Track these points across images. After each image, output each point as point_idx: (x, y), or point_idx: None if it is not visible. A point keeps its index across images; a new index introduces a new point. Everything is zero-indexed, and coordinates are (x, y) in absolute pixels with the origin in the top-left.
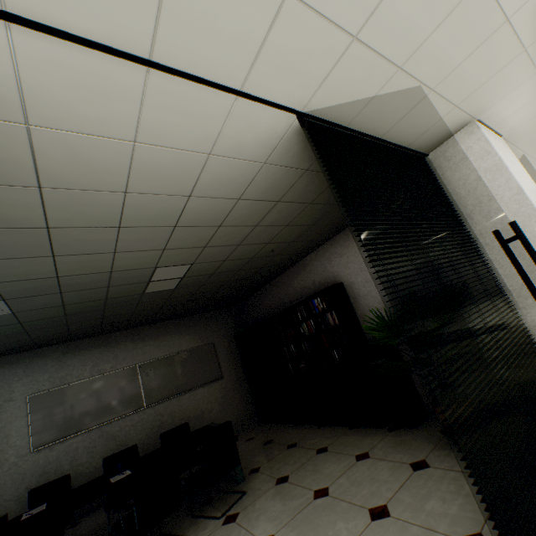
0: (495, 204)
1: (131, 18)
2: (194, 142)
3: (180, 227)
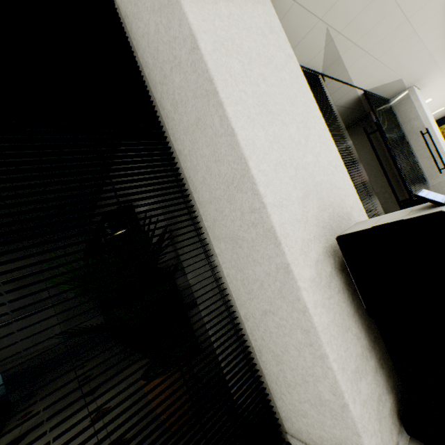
0: (177, 77)
1: None
2: None
3: None
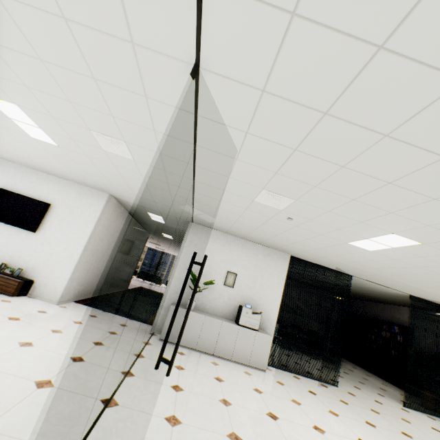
0: None
1: (382, 284)
2: (380, 287)
3: (361, 287)
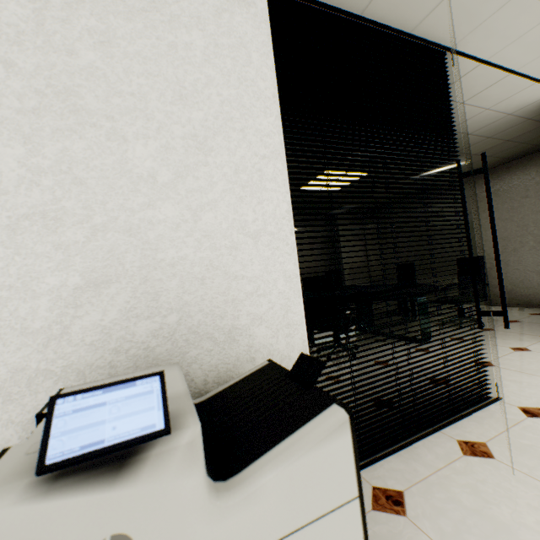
0: None
1: None
2: None
3: None
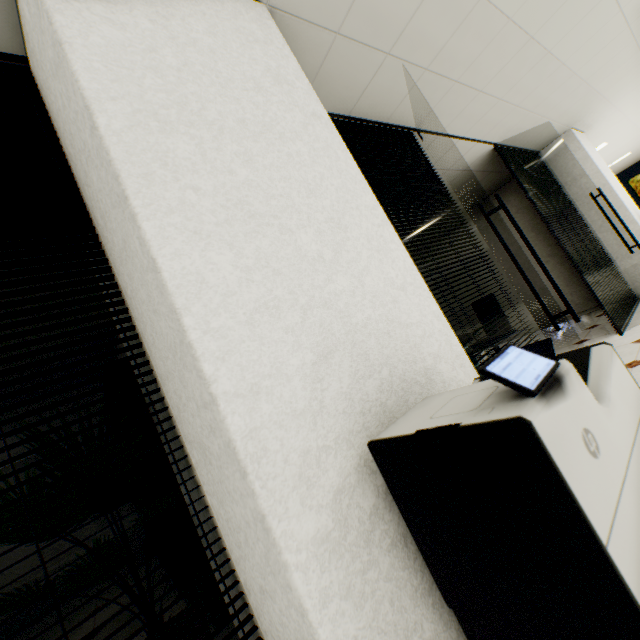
0: (94, 174)
1: None
2: None
3: None
